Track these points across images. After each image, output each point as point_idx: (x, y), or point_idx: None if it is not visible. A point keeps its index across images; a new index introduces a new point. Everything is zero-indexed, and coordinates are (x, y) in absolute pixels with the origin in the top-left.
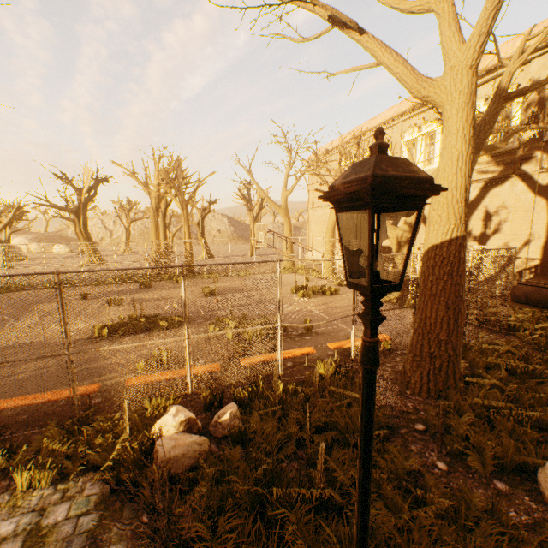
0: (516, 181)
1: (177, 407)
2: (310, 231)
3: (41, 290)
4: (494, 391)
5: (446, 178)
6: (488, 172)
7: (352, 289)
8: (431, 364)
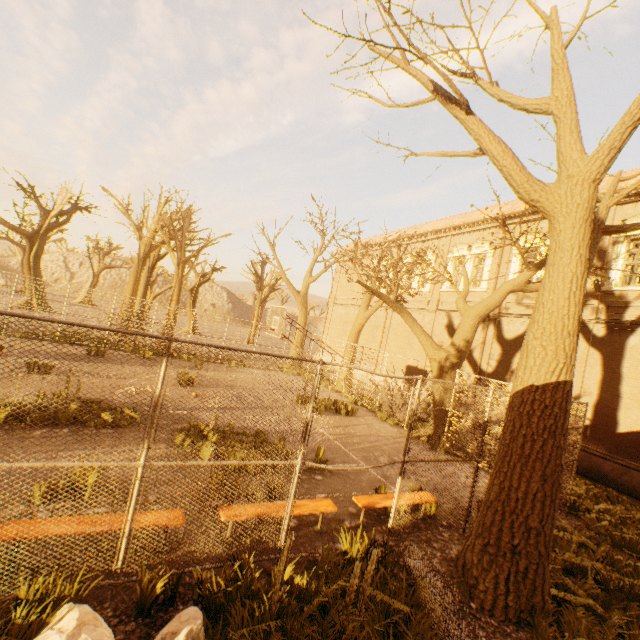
0: None
1: (83, 611)
2: (325, 329)
3: None
4: (592, 620)
5: (555, 301)
6: None
7: (371, 412)
8: (512, 563)
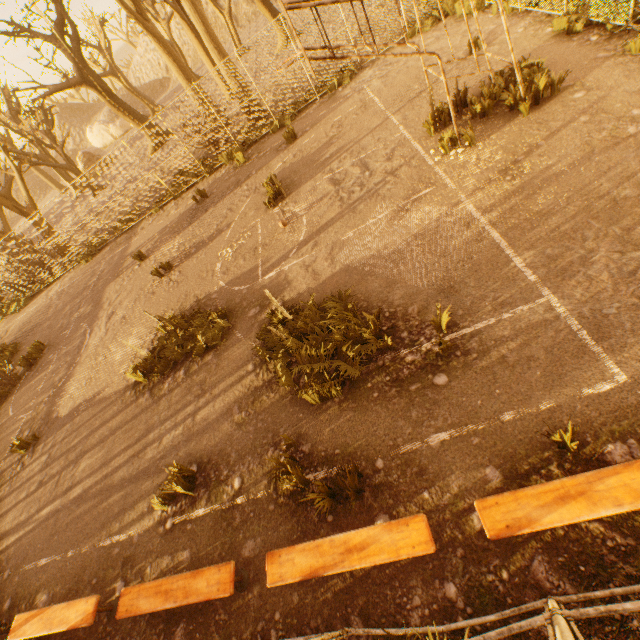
0: None
1: None
2: None
3: (115, 244)
4: None
5: None
6: None
7: (612, 41)
8: None
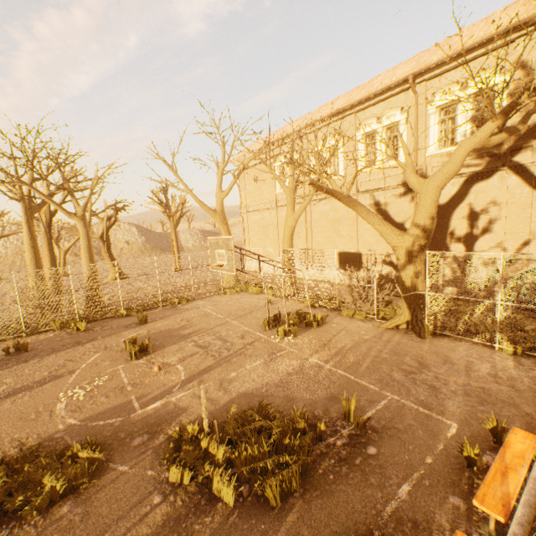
0: (508, 174)
1: None
2: (246, 238)
3: None
4: None
5: None
6: (470, 165)
7: (333, 312)
8: None
